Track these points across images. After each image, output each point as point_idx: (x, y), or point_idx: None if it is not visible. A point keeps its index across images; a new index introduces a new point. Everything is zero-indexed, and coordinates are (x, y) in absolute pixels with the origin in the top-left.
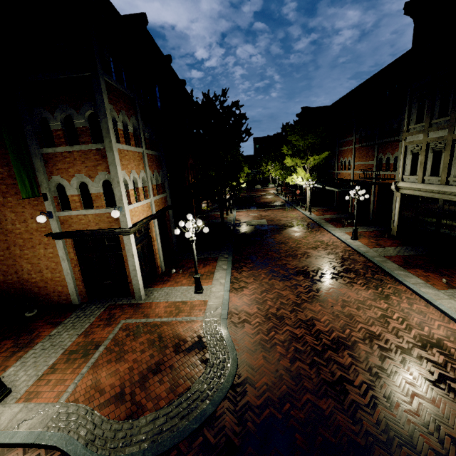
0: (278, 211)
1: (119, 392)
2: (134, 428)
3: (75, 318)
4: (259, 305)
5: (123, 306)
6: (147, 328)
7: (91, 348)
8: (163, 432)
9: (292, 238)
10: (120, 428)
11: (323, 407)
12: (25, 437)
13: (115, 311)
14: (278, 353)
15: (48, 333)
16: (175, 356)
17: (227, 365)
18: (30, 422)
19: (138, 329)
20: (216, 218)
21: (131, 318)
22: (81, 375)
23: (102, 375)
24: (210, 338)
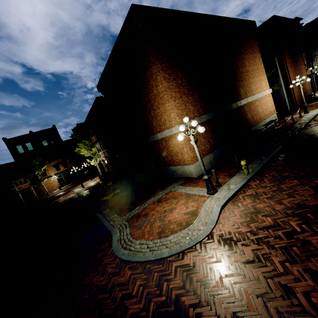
0: None
1: None
2: None
3: None
4: None
5: None
6: None
7: None
8: None
9: None
10: None
11: None
12: None
13: None
14: None
15: None
16: None
17: None
18: None
19: None
20: None
21: None
22: None
23: None
24: None
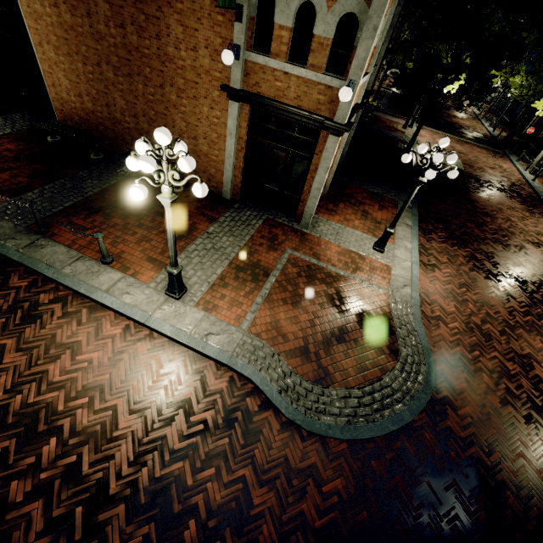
0: (481, 151)
1: (302, 346)
2: (325, 397)
3: (230, 220)
4: (458, 303)
5: (284, 227)
6: (320, 275)
7: (259, 272)
8: (358, 416)
9: (502, 212)
10: (311, 390)
11: (541, 477)
12: (217, 353)
13: (276, 231)
14: (484, 383)
15: (205, 228)
16: (359, 329)
17: (423, 371)
18: (217, 338)
19: (309, 271)
20: (387, 127)
21: (297, 250)
22: (257, 305)
23: (280, 315)
24: (400, 325)
